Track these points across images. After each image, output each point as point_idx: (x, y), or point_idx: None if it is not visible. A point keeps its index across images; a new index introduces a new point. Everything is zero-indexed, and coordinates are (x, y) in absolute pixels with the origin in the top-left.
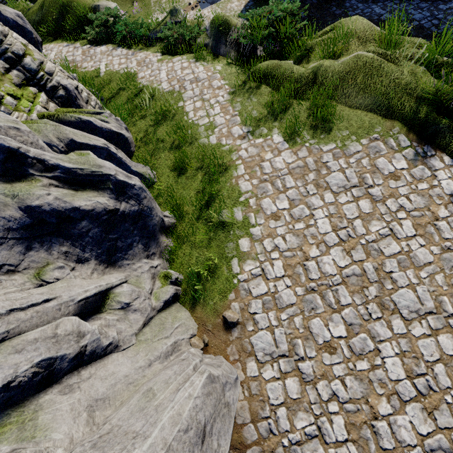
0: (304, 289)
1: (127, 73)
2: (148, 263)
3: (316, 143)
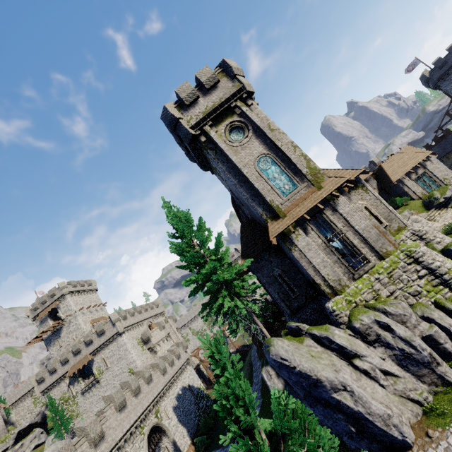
0: None
1: None
2: (417, 382)
3: None
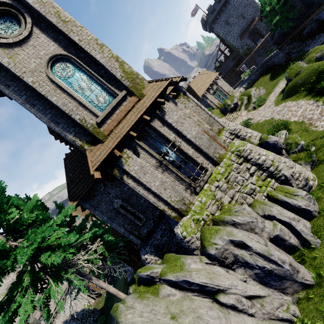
0: None
1: None
2: (281, 296)
3: None
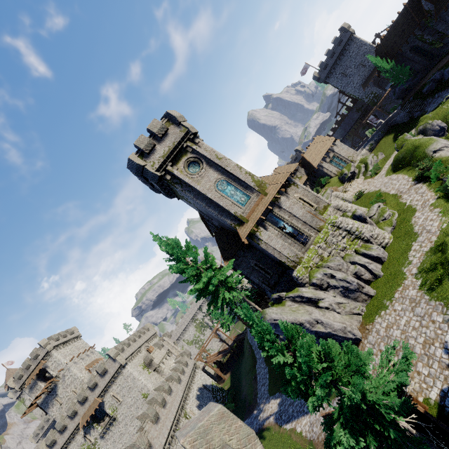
0: (385, 334)
1: (414, 209)
2: (356, 302)
3: (425, 293)
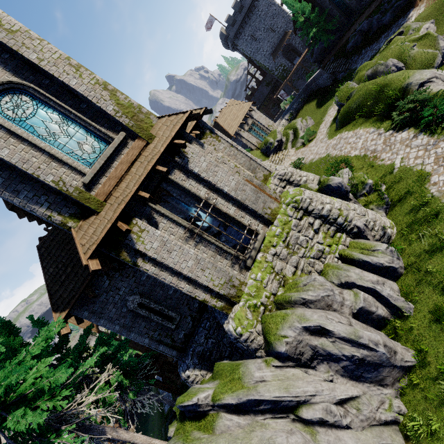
0: None
1: (420, 171)
2: (380, 390)
3: None
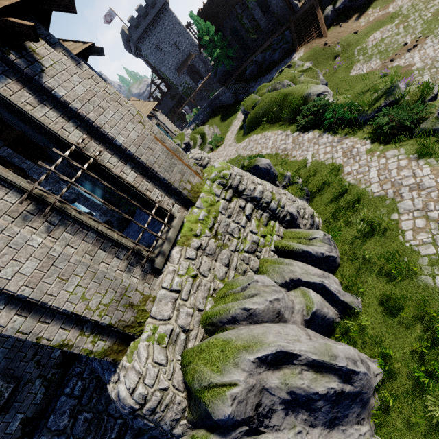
0: None
1: (331, 164)
2: (358, 430)
3: None
